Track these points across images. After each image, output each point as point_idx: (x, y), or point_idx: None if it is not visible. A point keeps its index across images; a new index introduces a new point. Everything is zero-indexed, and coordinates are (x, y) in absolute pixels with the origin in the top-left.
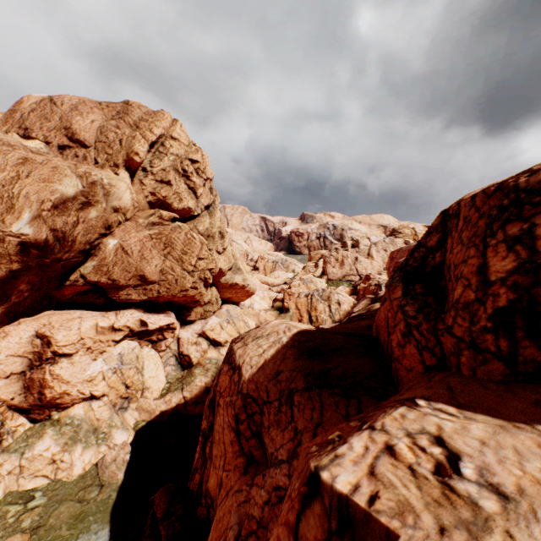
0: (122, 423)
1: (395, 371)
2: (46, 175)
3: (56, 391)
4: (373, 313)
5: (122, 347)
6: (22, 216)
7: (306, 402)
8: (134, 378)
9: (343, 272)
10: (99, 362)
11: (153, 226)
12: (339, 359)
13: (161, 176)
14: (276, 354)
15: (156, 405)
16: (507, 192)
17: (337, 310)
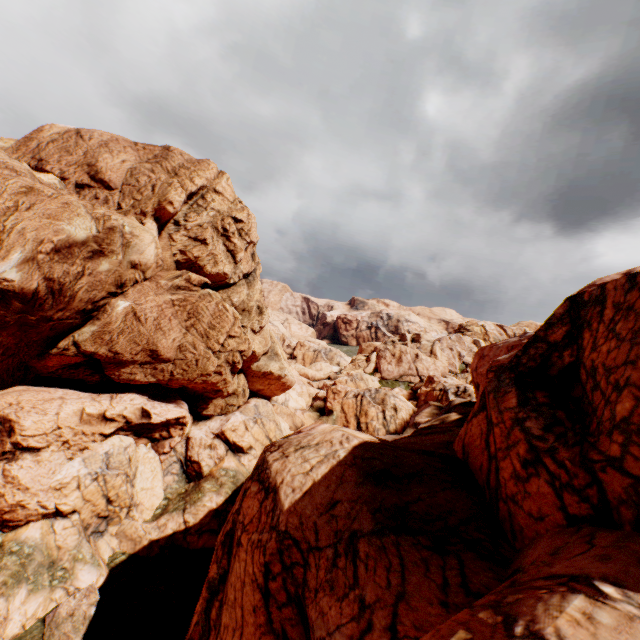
0: (92, 555)
1: (506, 515)
2: (53, 210)
3: (6, 501)
4: (449, 425)
5: (112, 444)
6: (10, 256)
7: (378, 556)
8: (121, 489)
9: (400, 371)
10: (76, 462)
11: (177, 290)
12: (419, 489)
13: (195, 232)
14: (330, 474)
15: (145, 530)
16: None
17: (393, 418)
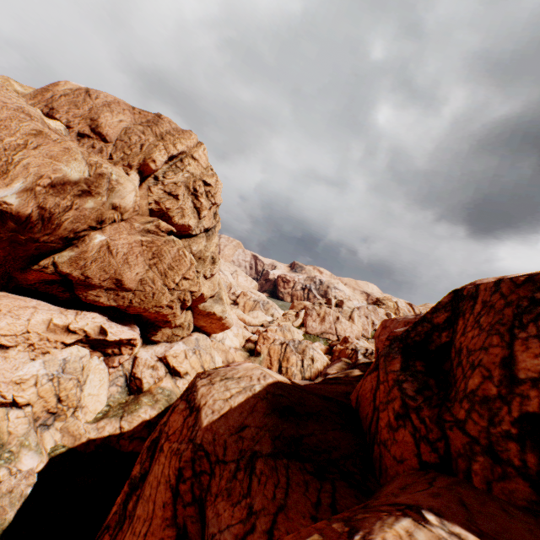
0: (37, 443)
1: (378, 456)
2: (56, 153)
3: None
4: (351, 379)
5: (70, 353)
6: (13, 184)
7: (270, 473)
8: (71, 391)
9: (322, 328)
10: (37, 363)
11: (147, 233)
12: (314, 426)
13: (170, 188)
14: (245, 403)
15: (86, 430)
16: (539, 285)
17: (309, 366)
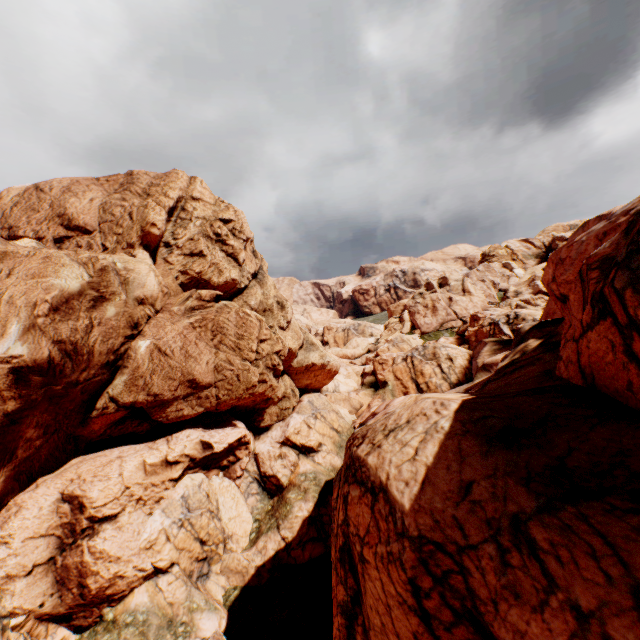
0: (205, 600)
1: None
2: (36, 269)
3: (102, 578)
4: (533, 354)
5: (185, 486)
6: (8, 331)
7: (566, 541)
8: (210, 527)
9: (439, 320)
10: (156, 516)
11: (192, 311)
12: (562, 437)
13: (189, 248)
14: (443, 452)
15: (248, 559)
16: None
17: (451, 368)
